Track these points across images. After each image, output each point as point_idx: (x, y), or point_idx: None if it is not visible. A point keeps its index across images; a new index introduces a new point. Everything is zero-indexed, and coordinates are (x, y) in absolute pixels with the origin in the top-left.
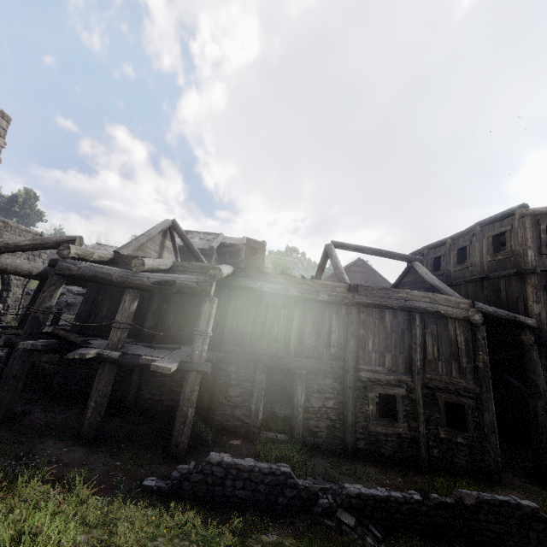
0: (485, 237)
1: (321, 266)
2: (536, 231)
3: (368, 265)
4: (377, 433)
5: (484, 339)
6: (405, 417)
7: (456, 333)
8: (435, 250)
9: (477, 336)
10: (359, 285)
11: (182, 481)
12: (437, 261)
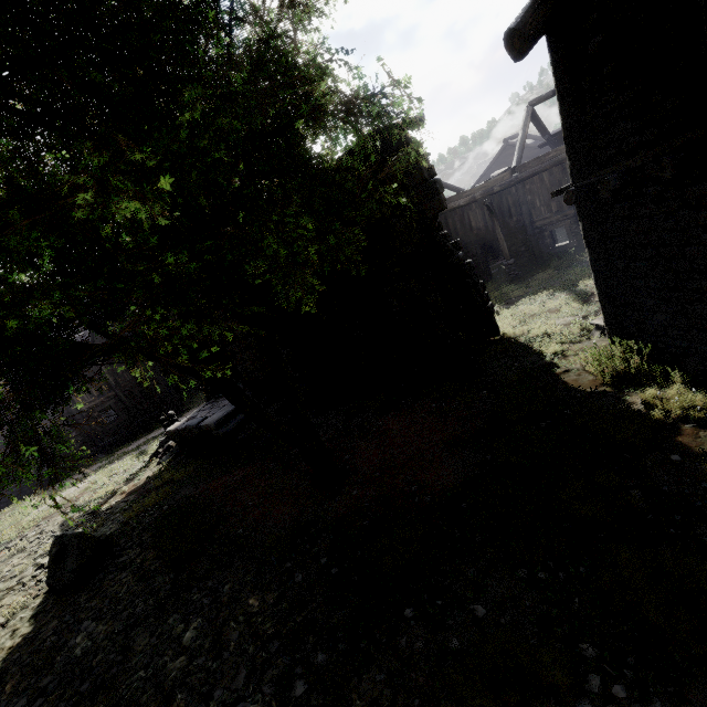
0: None
1: None
2: None
3: None
4: (112, 429)
5: None
6: (123, 411)
7: None
8: None
9: None
10: None
11: (0, 506)
12: None
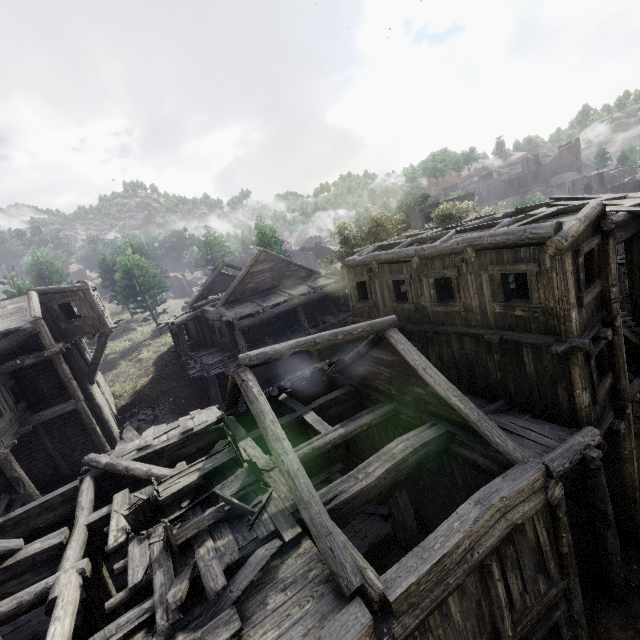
0: (488, 272)
1: (235, 393)
2: (574, 269)
3: (275, 255)
4: None
5: (566, 515)
6: None
7: (538, 534)
8: (391, 267)
9: (558, 515)
10: (392, 601)
11: None
12: (397, 284)
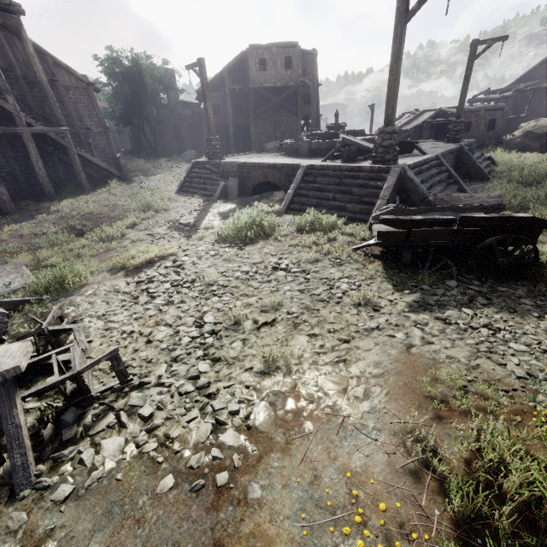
0: None
1: None
2: None
3: None
4: None
5: None
6: None
7: None
8: None
9: None
10: None
11: None
12: None
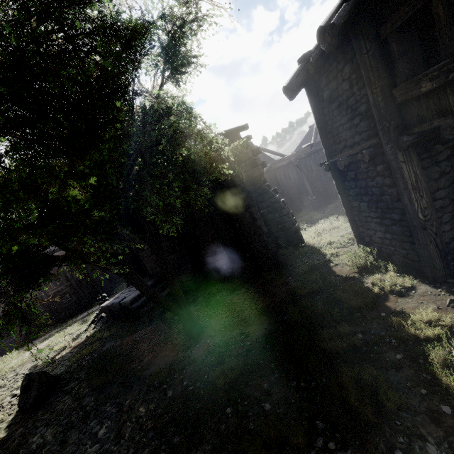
0: None
1: None
2: None
3: None
4: (67, 306)
5: None
6: (75, 295)
7: None
8: None
9: None
10: None
11: None
12: None
